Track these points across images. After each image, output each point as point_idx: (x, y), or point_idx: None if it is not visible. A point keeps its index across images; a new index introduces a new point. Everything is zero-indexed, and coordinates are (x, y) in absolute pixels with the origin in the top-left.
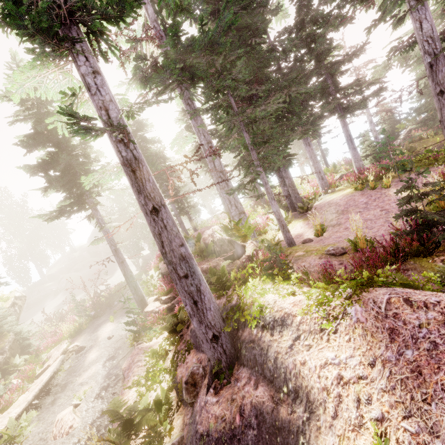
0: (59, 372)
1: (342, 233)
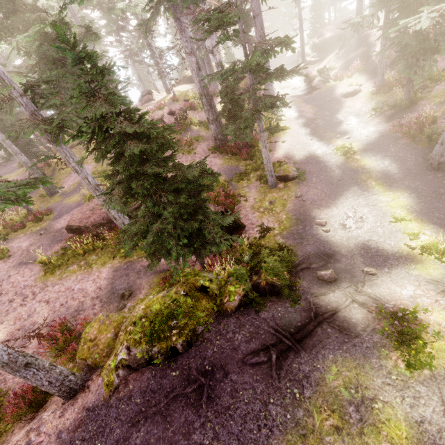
0: None
1: None
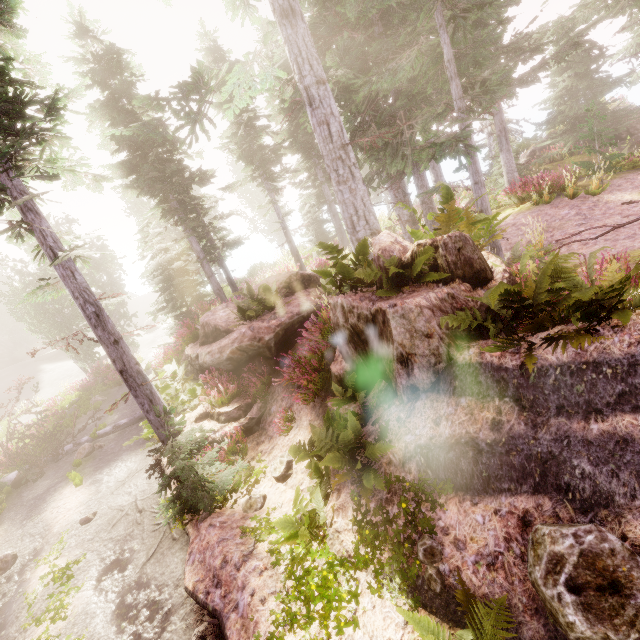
0: None
1: (592, 248)
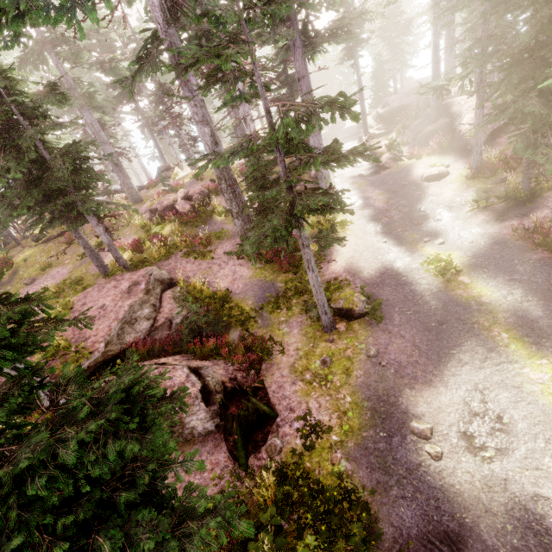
0: None
1: None
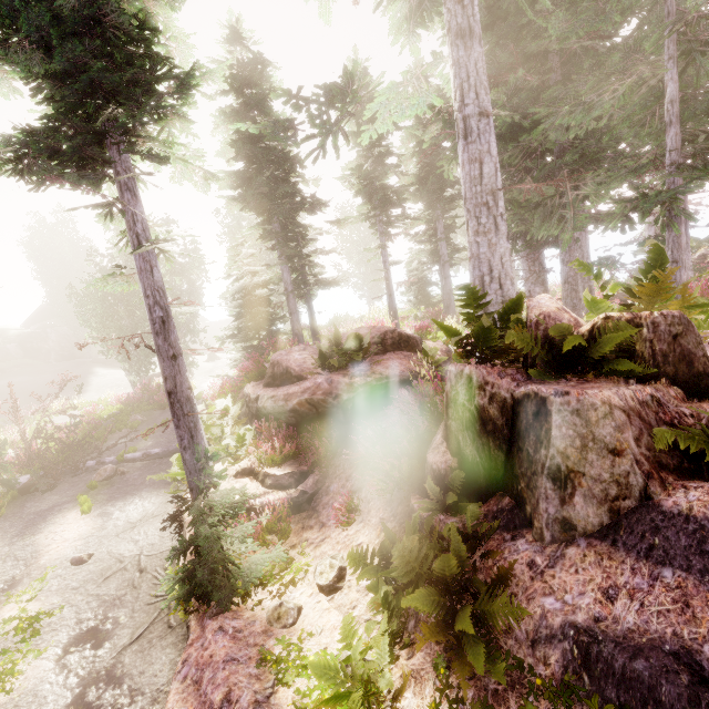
0: None
1: None
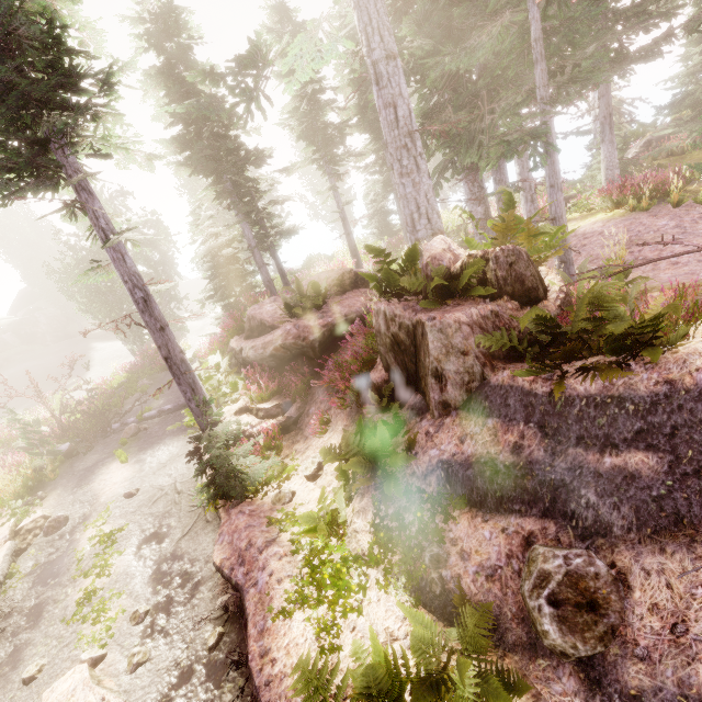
0: (7, 580)
1: (680, 269)
